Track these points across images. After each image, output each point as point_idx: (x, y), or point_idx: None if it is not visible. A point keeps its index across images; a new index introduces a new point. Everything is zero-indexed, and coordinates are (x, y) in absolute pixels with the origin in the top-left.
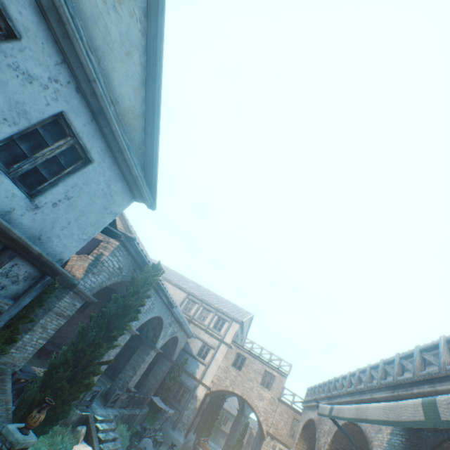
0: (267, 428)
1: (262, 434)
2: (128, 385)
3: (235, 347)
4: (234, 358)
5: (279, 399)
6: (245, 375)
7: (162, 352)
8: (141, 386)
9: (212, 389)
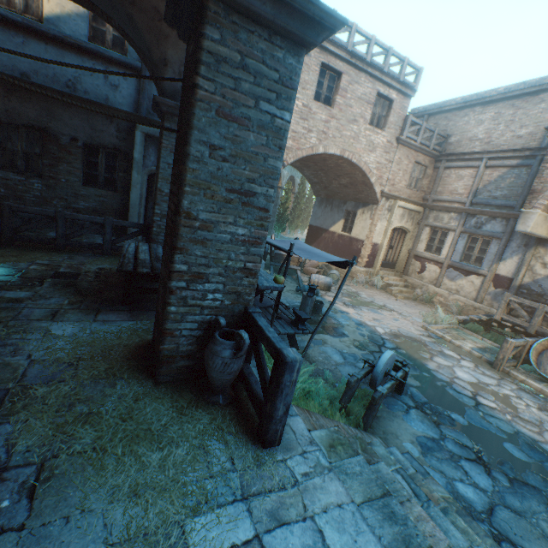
0: (381, 190)
1: (346, 198)
2: (254, 282)
3: (314, 51)
4: (317, 81)
5: (400, 141)
6: (344, 114)
7: (162, 102)
8: (153, 222)
9: (287, 164)
